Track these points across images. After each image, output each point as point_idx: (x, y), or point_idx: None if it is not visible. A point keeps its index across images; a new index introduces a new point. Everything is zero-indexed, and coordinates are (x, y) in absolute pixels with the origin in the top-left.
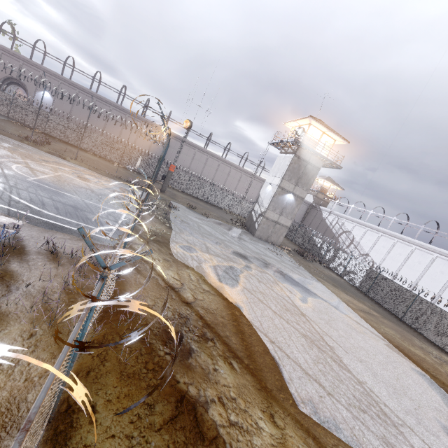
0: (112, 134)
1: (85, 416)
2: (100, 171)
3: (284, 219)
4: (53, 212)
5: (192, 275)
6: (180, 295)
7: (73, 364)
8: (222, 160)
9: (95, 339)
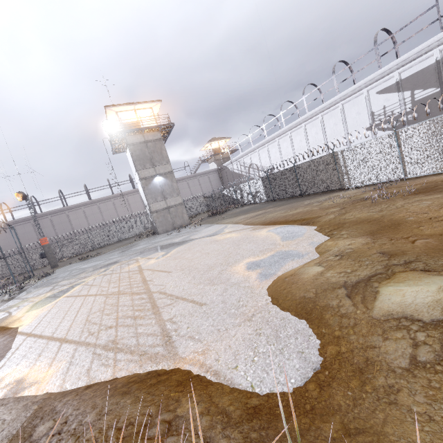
0: None
1: None
2: None
3: (172, 200)
4: None
5: None
6: None
7: None
8: (112, 198)
9: None
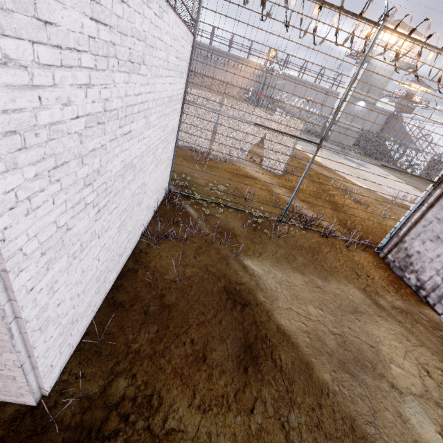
0: (212, 75)
1: None
2: None
3: (355, 125)
4: None
5: None
6: None
7: None
8: (298, 81)
9: None
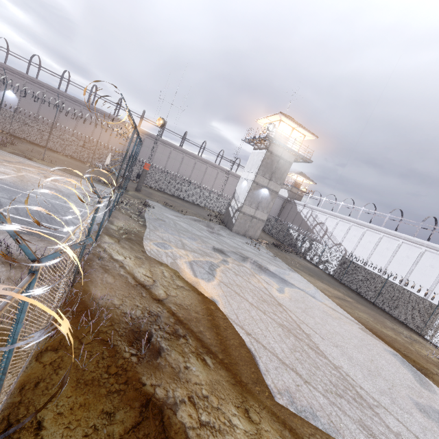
0: (83, 134)
1: (29, 434)
2: (70, 171)
3: (260, 213)
4: (11, 213)
5: (165, 271)
6: (151, 292)
7: (4, 376)
8: (198, 158)
9: (49, 345)
